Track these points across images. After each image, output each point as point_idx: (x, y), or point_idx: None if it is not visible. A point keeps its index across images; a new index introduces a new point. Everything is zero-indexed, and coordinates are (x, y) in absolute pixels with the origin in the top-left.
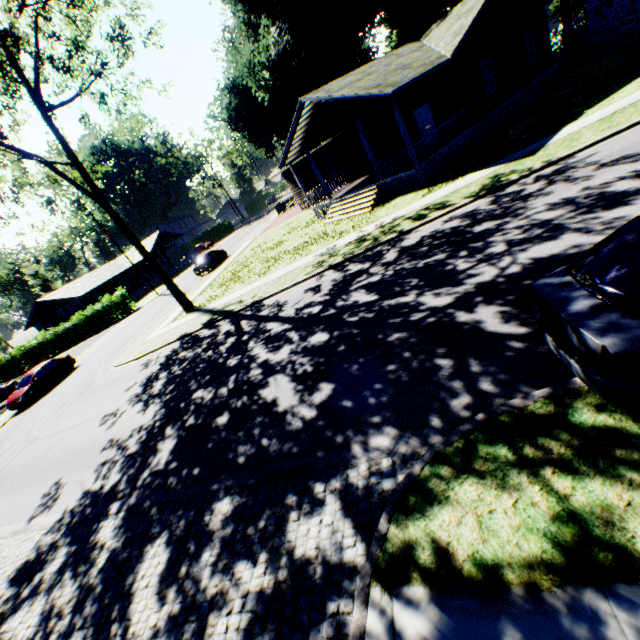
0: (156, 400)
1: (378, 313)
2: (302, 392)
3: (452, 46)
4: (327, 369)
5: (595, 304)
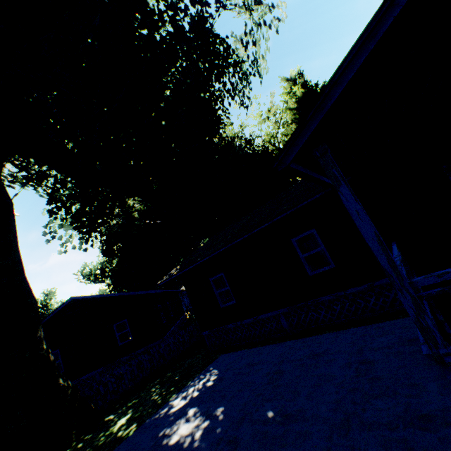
0: None
1: None
2: None
3: None
4: None
5: None
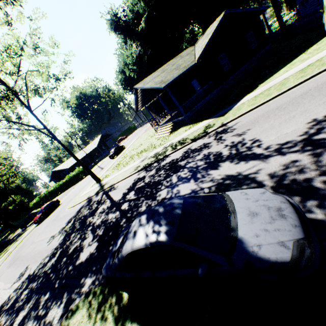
0: (64, 233)
1: (129, 207)
2: (90, 245)
3: (198, 55)
4: (101, 235)
5: (115, 250)
